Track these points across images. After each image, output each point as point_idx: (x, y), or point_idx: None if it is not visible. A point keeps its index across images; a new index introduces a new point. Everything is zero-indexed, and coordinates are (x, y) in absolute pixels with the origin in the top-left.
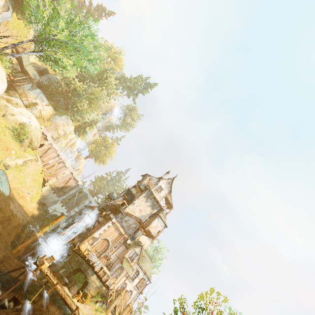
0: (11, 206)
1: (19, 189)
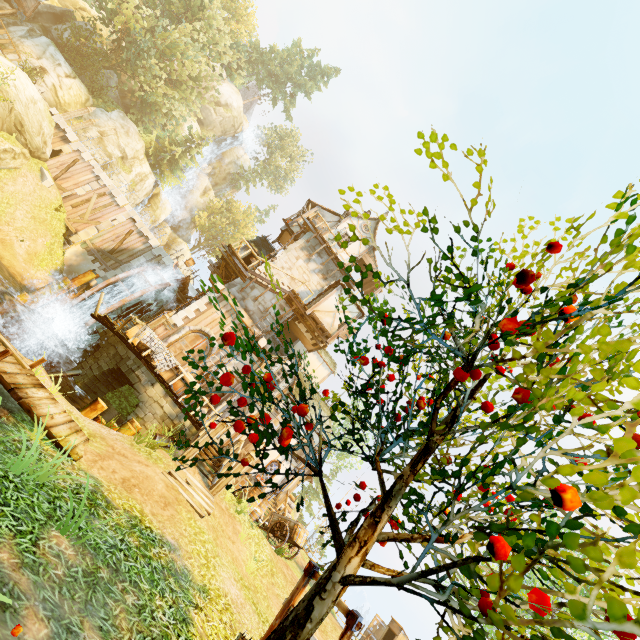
0: None
1: None
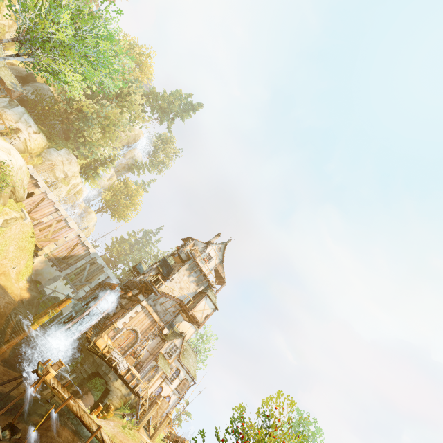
0: None
1: None
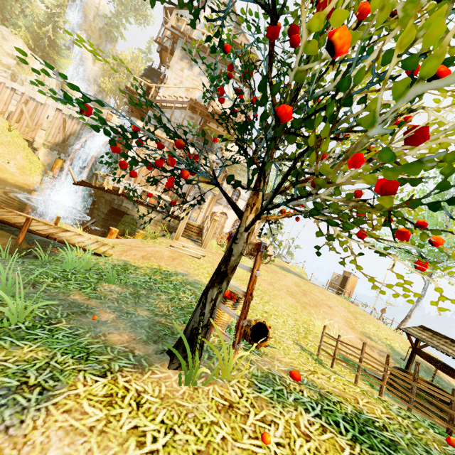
0: None
1: None
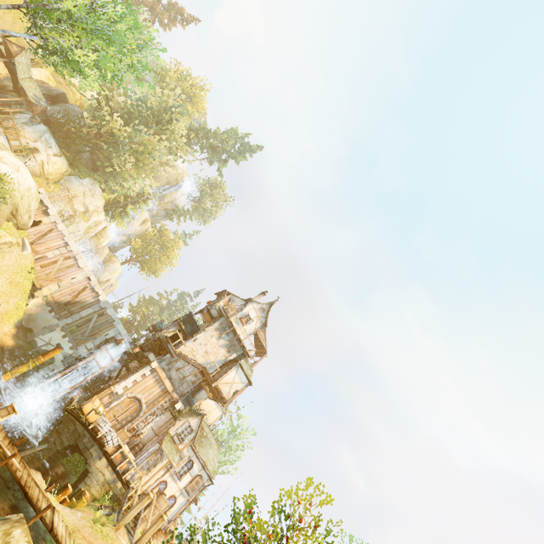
0: None
1: None
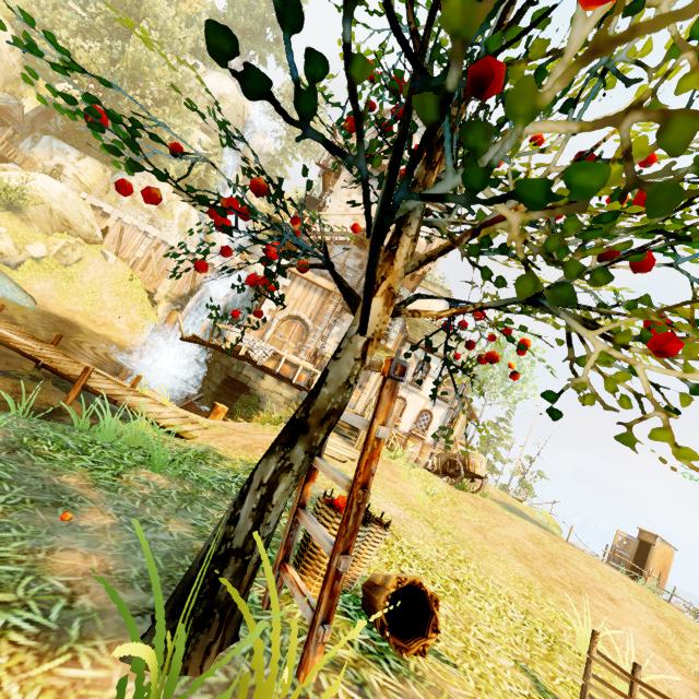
0: (68, 335)
1: (94, 315)
